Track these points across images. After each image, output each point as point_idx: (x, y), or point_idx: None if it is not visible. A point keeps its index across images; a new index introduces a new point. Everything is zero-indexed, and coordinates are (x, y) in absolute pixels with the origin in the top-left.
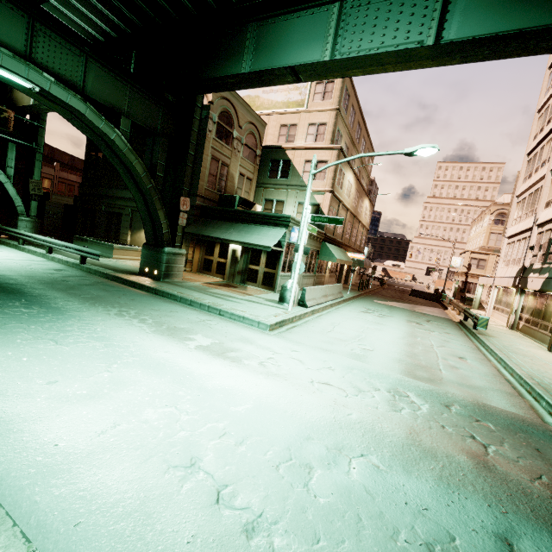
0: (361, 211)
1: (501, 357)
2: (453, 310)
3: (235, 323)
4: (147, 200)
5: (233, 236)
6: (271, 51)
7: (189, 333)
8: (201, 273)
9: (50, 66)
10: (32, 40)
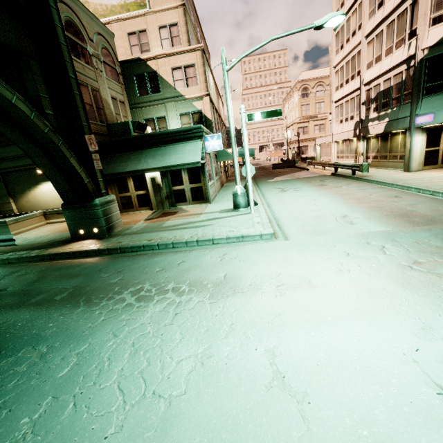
0: (220, 111)
1: (409, 186)
2: (314, 168)
3: (247, 246)
4: (48, 150)
5: (151, 164)
6: None
7: (242, 279)
8: (123, 213)
9: None
10: None
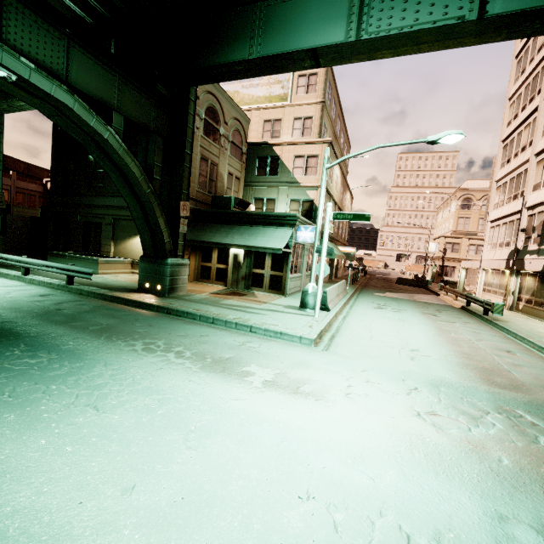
0: (345, 204)
1: (541, 345)
2: (446, 295)
3: (277, 342)
4: (144, 207)
5: (236, 240)
6: (283, 33)
7: (241, 364)
8: (199, 282)
9: (26, 51)
10: (1, 17)
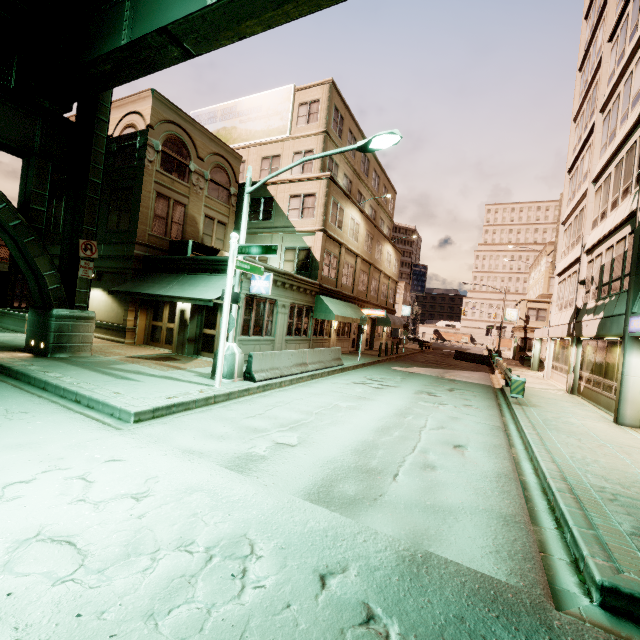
0: (382, 259)
1: (528, 440)
2: (500, 373)
3: (72, 415)
4: (18, 243)
5: (172, 291)
6: (151, 19)
7: None
8: (147, 345)
9: None
10: None
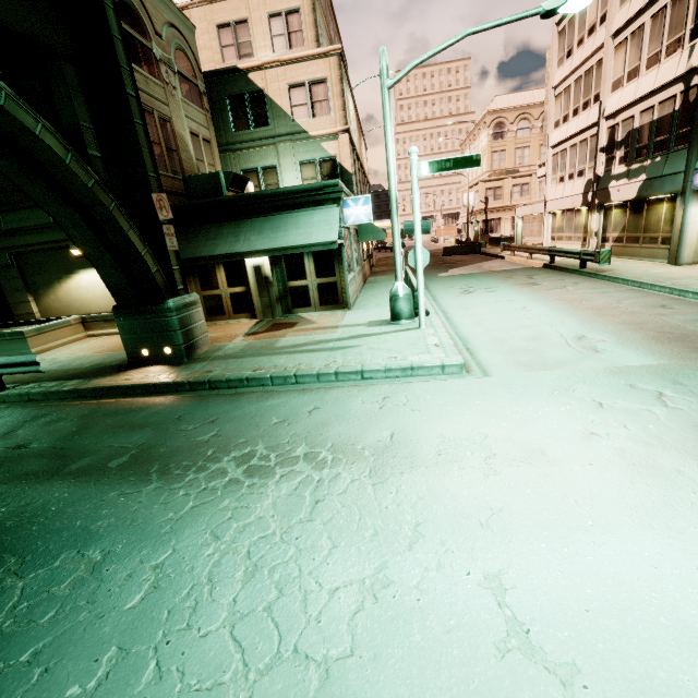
0: (363, 159)
1: (683, 289)
2: (513, 256)
3: (422, 384)
4: (92, 217)
5: (256, 244)
6: None
7: (421, 442)
8: (209, 322)
9: None
10: None
